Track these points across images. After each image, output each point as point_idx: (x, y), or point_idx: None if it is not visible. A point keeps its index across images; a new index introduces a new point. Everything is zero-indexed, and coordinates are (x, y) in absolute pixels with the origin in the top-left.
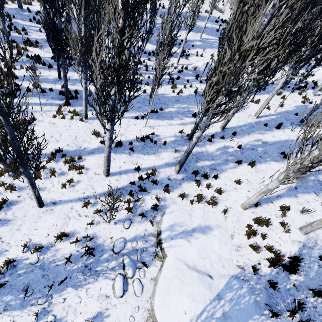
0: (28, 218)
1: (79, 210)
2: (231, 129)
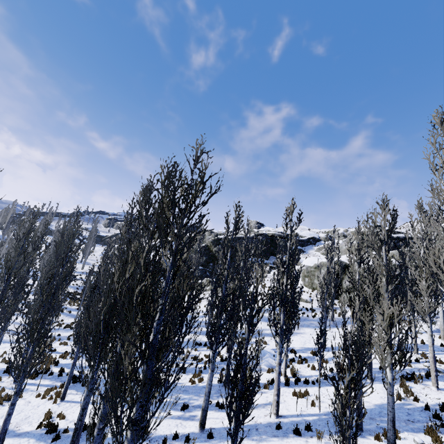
0: None
1: None
2: (217, 430)
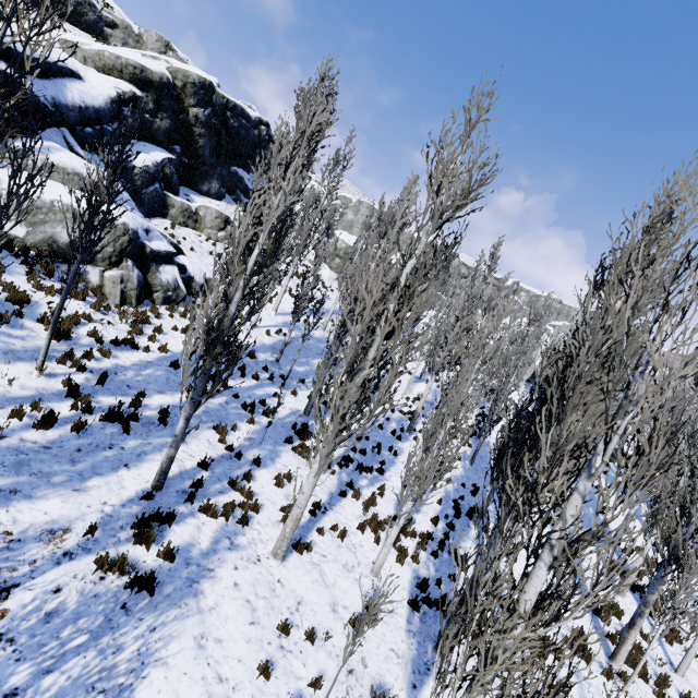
0: (697, 696)
1: (674, 651)
2: None
